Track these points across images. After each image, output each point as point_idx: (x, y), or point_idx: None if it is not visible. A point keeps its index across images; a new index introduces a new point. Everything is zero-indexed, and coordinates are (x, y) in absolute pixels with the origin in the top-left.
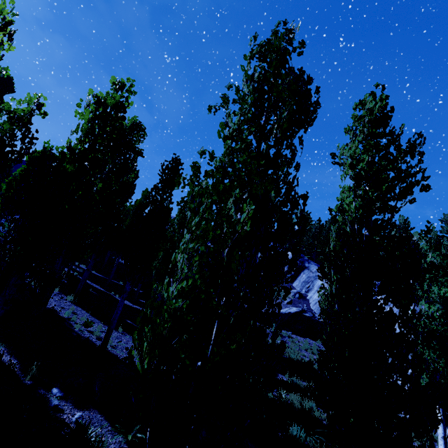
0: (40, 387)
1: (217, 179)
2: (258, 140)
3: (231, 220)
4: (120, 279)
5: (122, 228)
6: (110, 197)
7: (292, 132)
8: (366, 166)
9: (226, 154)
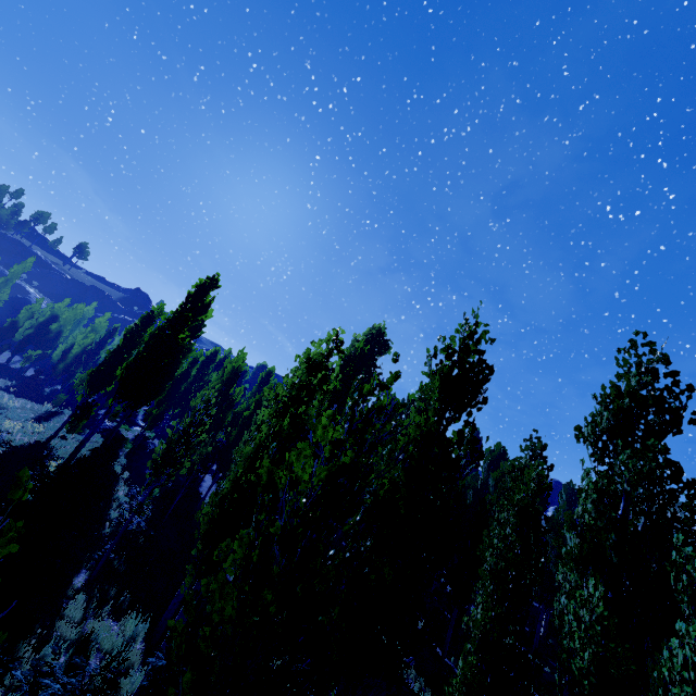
0: None
1: None
2: None
3: None
4: None
5: None
6: None
7: None
8: None
9: None
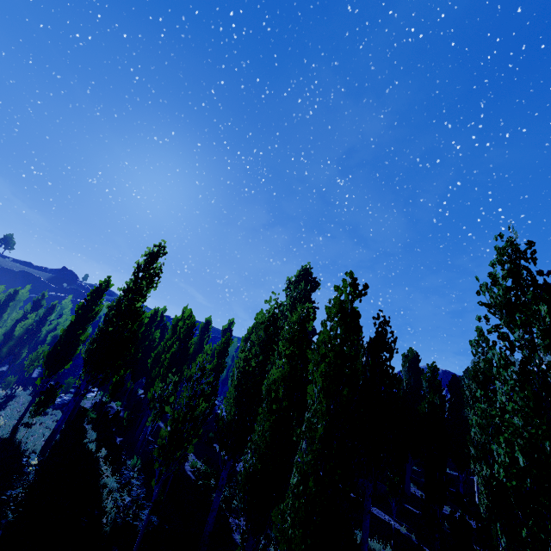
0: None
1: None
2: None
3: None
4: None
5: None
6: None
7: None
8: None
9: None
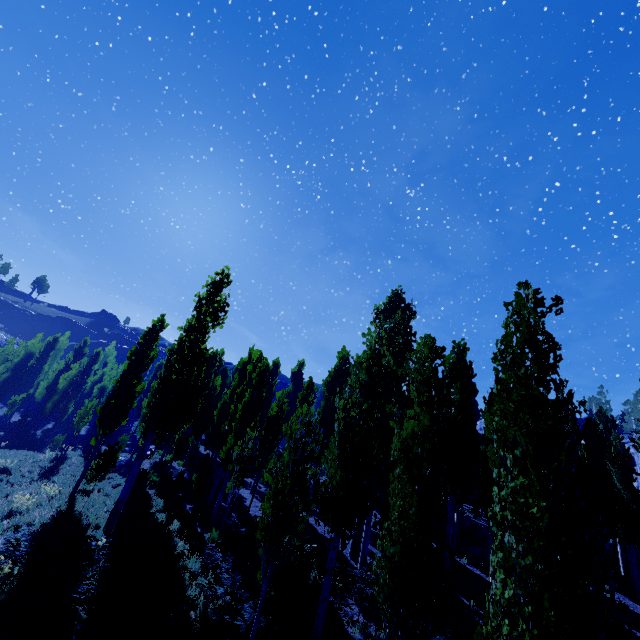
0: None
1: None
2: None
3: None
4: None
5: None
6: None
7: None
8: None
9: None
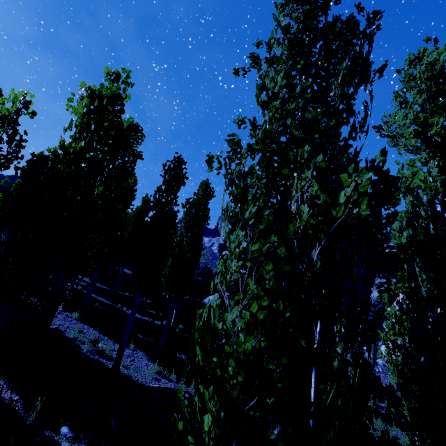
0: (46, 427)
1: (264, 155)
2: (305, 104)
3: (317, 203)
4: (126, 290)
5: (124, 237)
6: (111, 204)
7: (355, 87)
8: (444, 130)
9: (273, 120)
